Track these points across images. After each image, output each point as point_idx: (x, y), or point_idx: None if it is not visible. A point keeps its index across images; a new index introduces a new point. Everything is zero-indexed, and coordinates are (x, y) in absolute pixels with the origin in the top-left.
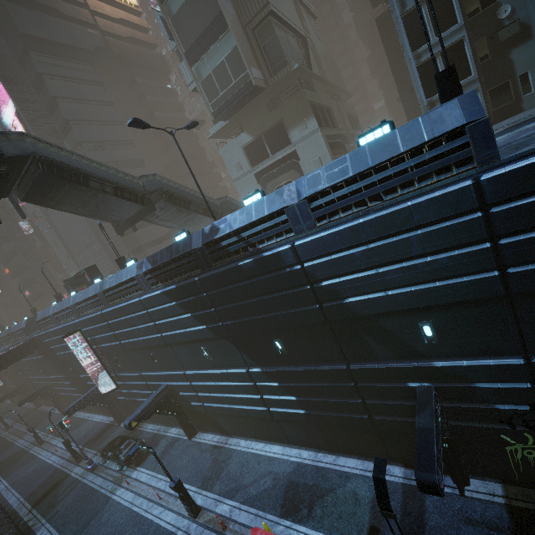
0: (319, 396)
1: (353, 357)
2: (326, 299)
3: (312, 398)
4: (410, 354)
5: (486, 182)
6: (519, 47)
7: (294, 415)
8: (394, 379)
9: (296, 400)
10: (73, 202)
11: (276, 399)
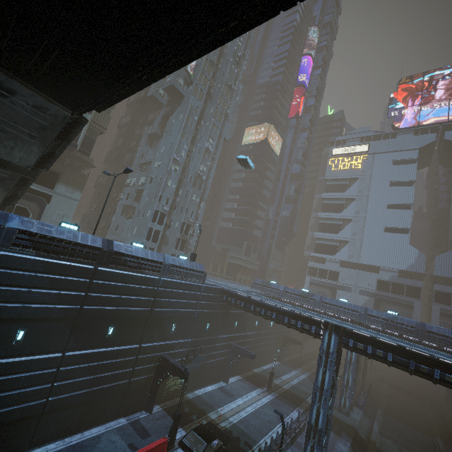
0: (108, 372)
1: (144, 340)
2: (157, 306)
3: (104, 374)
4: (164, 338)
5: (204, 286)
6: (164, 244)
7: (75, 397)
8: (155, 351)
9: (90, 379)
10: (0, 111)
11: (70, 383)
